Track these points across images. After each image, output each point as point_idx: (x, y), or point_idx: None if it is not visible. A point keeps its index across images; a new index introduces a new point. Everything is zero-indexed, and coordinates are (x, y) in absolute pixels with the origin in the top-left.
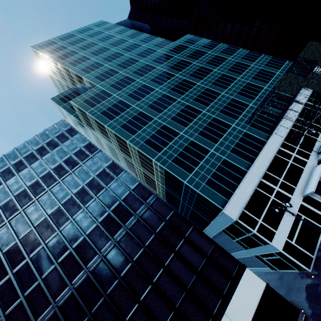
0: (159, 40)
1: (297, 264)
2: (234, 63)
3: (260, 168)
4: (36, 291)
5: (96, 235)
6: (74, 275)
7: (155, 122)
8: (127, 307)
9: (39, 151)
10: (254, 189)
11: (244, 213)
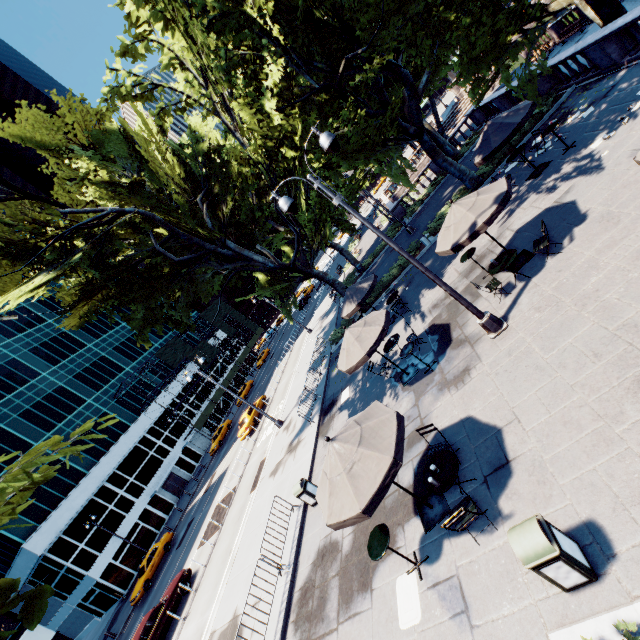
0: None
1: (115, 589)
2: None
3: (107, 466)
4: None
5: None
6: None
7: None
8: None
9: None
10: (87, 499)
11: (60, 541)
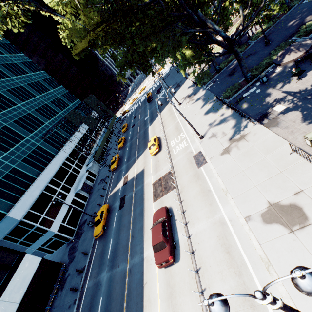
0: None
1: (66, 237)
2: (36, 81)
3: (48, 175)
4: None
5: None
6: None
7: None
8: None
9: None
10: (41, 192)
11: (29, 213)
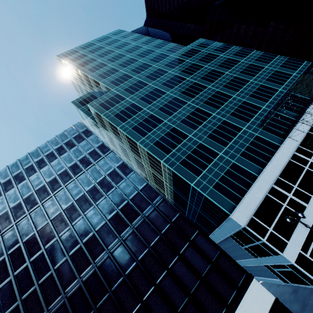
0: (171, 45)
1: (312, 279)
2: (247, 65)
3: (271, 173)
4: (49, 280)
5: (104, 232)
6: (83, 268)
7: (164, 124)
8: (130, 306)
9: (58, 150)
10: (264, 195)
11: (252, 220)
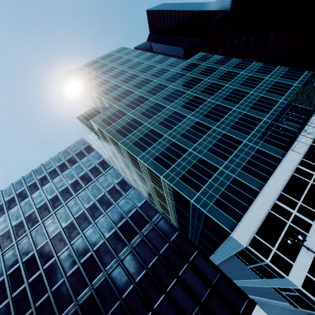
0: (172, 60)
1: None
2: (247, 77)
3: (274, 188)
4: (46, 303)
5: (102, 252)
6: (80, 291)
7: (164, 139)
8: None
9: (60, 167)
10: (266, 212)
11: (255, 239)
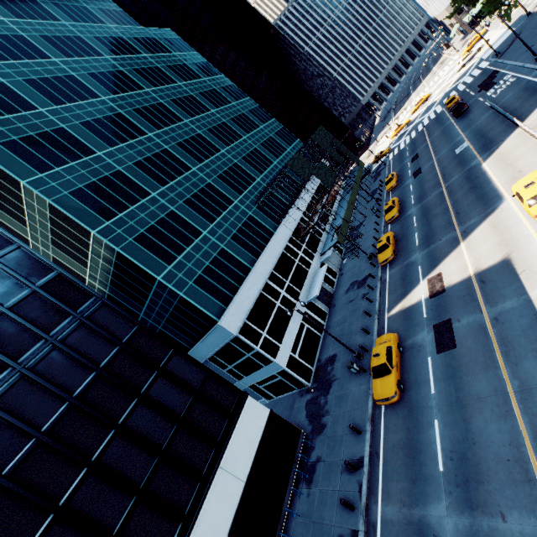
0: (110, 5)
1: (299, 380)
2: (240, 113)
3: (266, 265)
4: None
5: None
6: None
7: (98, 159)
8: (23, 533)
9: None
10: (259, 292)
11: (246, 325)
